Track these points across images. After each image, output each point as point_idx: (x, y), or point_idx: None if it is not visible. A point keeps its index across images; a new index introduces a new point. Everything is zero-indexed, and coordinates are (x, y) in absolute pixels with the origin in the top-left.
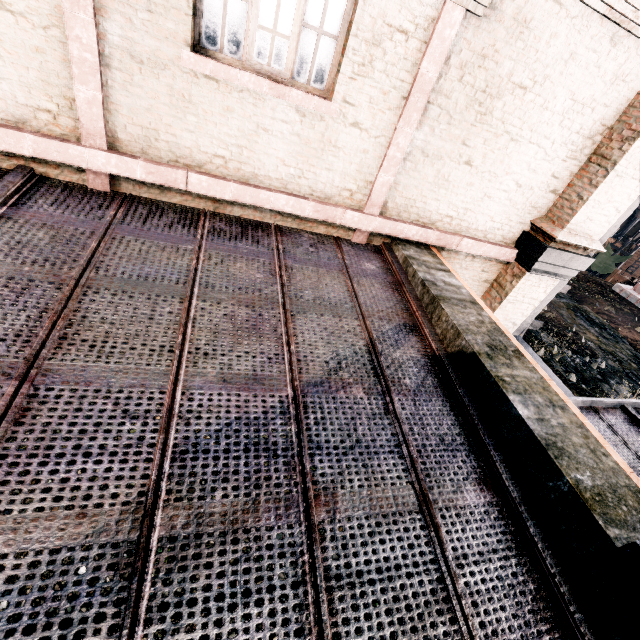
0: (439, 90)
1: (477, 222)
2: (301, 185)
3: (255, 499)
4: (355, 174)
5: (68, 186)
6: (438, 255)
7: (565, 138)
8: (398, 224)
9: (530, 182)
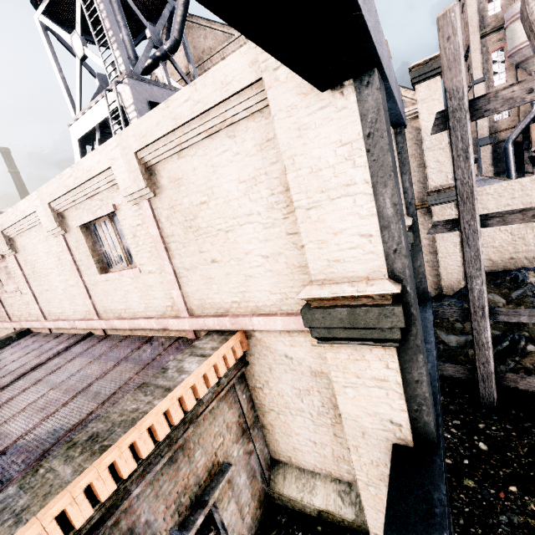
0: (168, 235)
1: (261, 299)
2: (151, 311)
3: None
4: (166, 296)
5: (95, 336)
6: (230, 339)
7: (266, 204)
8: (199, 320)
9: (273, 249)
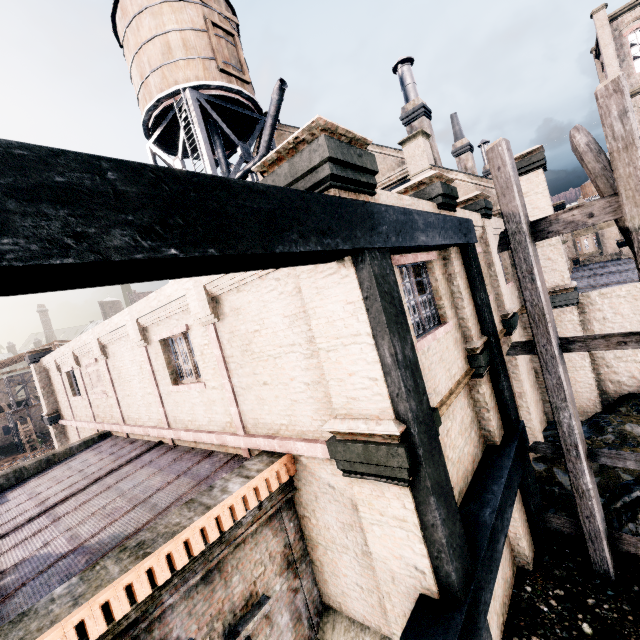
0: (228, 356)
1: (305, 424)
2: (213, 425)
3: (7, 585)
4: (226, 412)
5: (165, 445)
6: (276, 462)
7: (306, 337)
8: (252, 439)
9: (313, 378)
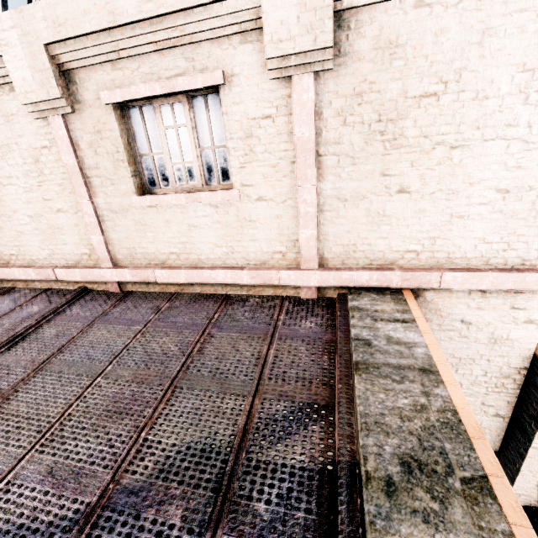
0: (326, 142)
1: (460, 249)
2: (236, 258)
3: None
4: (278, 237)
5: (99, 293)
6: (407, 299)
7: None
8: (342, 273)
9: (522, 182)
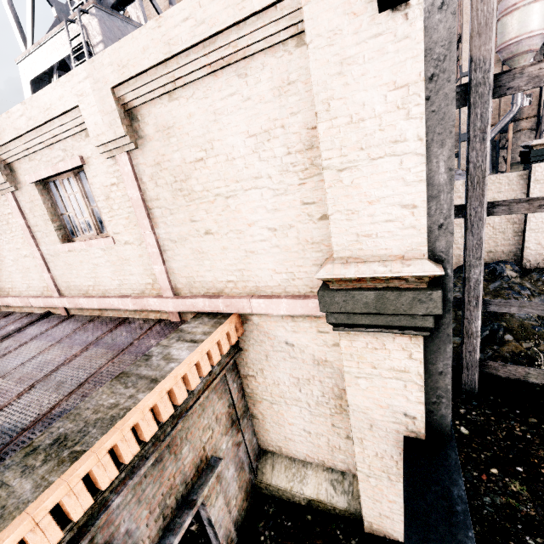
0: (151, 199)
1: (262, 278)
2: (126, 289)
3: None
4: (146, 272)
5: (55, 316)
6: (224, 323)
7: (279, 166)
8: (186, 300)
9: (283, 221)
